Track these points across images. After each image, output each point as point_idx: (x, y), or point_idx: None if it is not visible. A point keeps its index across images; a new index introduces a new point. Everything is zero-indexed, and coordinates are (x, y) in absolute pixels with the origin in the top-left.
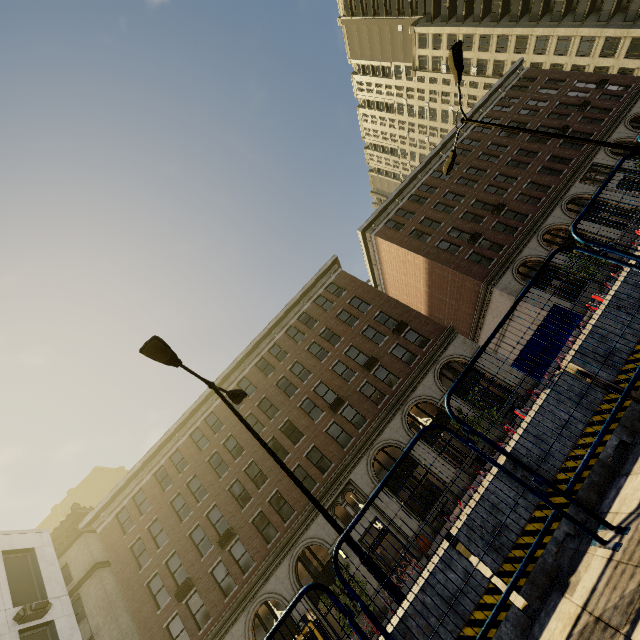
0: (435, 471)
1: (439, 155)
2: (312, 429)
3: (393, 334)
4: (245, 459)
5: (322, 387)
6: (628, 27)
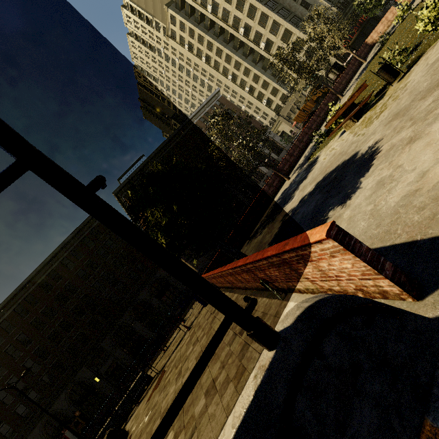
0: (143, 335)
1: (167, 145)
2: (79, 322)
3: (130, 264)
4: (34, 346)
5: (86, 297)
6: (272, 80)
